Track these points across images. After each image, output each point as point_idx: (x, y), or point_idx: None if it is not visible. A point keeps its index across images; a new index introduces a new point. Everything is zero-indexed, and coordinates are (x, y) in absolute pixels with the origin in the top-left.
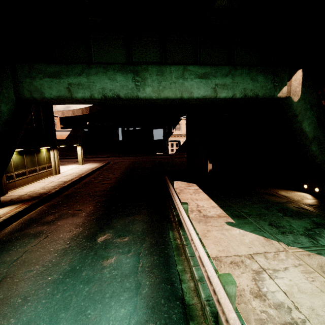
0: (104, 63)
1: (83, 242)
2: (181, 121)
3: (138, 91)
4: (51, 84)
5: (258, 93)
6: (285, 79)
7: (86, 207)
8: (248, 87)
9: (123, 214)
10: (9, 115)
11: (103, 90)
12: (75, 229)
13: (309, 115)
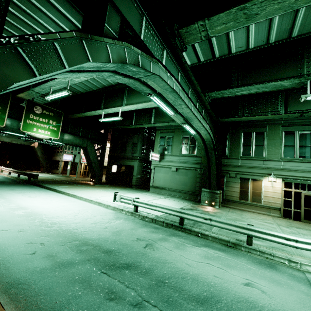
0: None
1: None
2: None
3: None
4: None
5: (25, 144)
6: (33, 142)
7: None
8: (22, 142)
9: None
10: None
11: None
12: None
13: (40, 151)
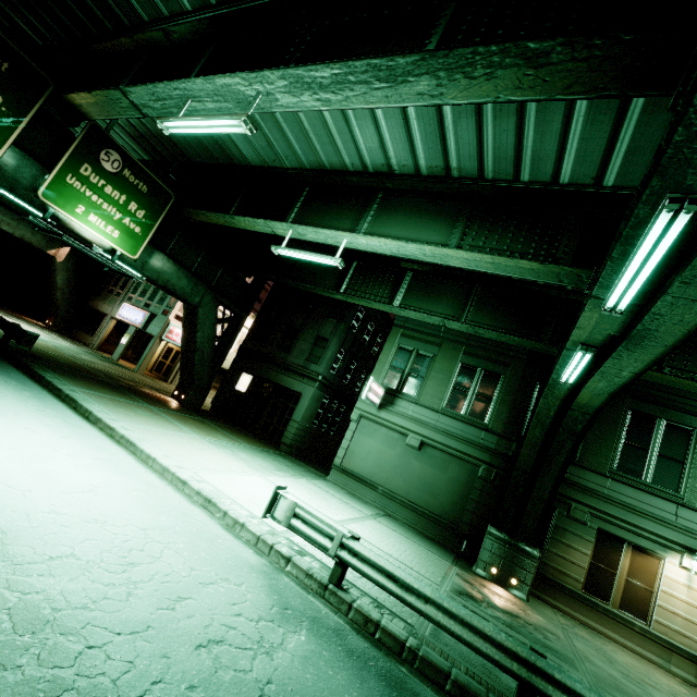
0: None
1: None
2: None
3: None
4: None
5: (33, 243)
6: (57, 247)
7: None
8: (28, 235)
9: None
10: None
11: None
12: None
13: (64, 274)
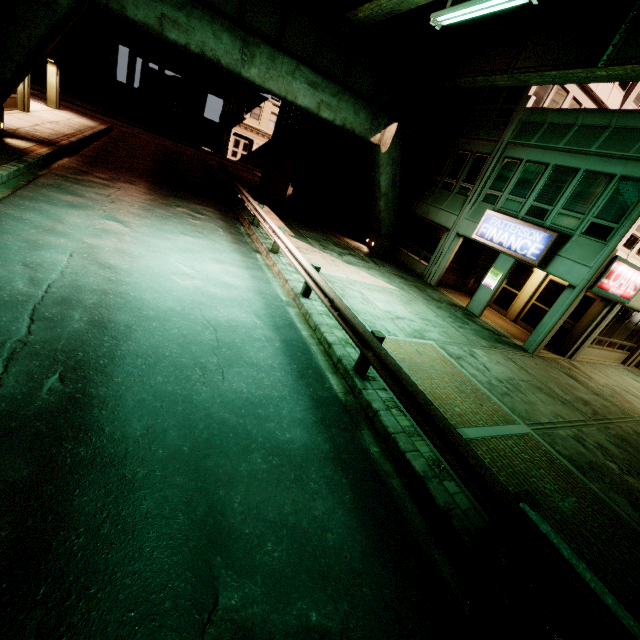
0: (208, 3)
1: (164, 206)
2: (266, 104)
3: (243, 67)
4: (138, 2)
5: (355, 129)
6: (382, 127)
7: (138, 181)
8: (349, 118)
9: (191, 202)
10: (67, 13)
11: (204, 45)
12: (146, 195)
13: (388, 170)
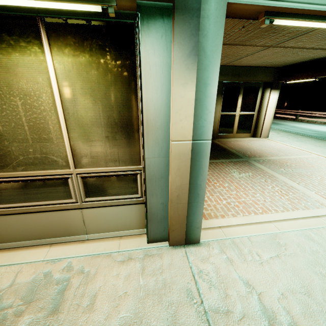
0: None
1: None
2: None
3: None
4: None
5: None
6: None
7: None
8: None
9: None
10: None
11: None
12: None
13: None
